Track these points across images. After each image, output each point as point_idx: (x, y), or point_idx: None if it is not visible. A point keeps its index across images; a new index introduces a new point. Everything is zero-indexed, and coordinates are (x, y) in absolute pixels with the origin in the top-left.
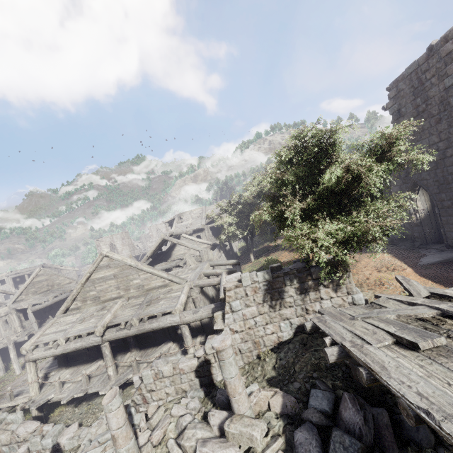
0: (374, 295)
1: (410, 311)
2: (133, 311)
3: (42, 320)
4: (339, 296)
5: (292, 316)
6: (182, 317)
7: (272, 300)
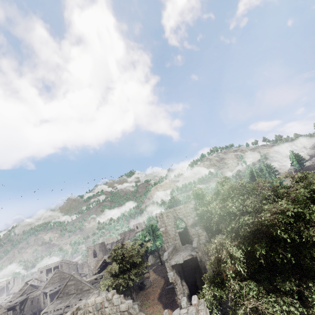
0: None
1: None
2: (75, 300)
3: (52, 299)
4: None
5: None
6: None
7: None
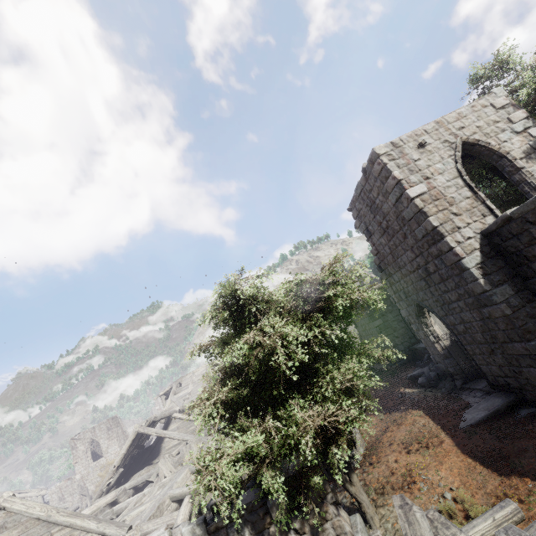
0: None
1: None
2: None
3: None
4: None
5: None
6: None
7: None
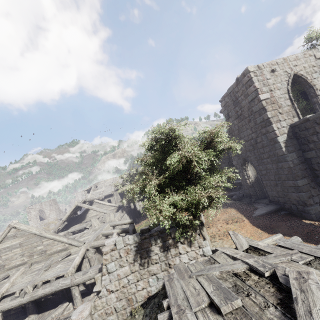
0: (215, 248)
1: (229, 267)
2: (31, 277)
3: None
4: (193, 250)
5: (158, 271)
6: (73, 279)
7: (142, 259)
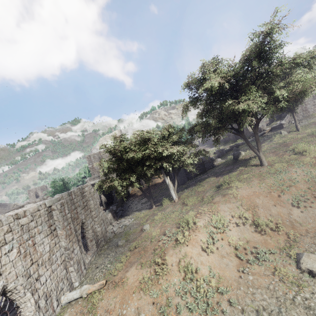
0: None
1: None
2: None
3: None
4: None
5: None
6: None
7: None
